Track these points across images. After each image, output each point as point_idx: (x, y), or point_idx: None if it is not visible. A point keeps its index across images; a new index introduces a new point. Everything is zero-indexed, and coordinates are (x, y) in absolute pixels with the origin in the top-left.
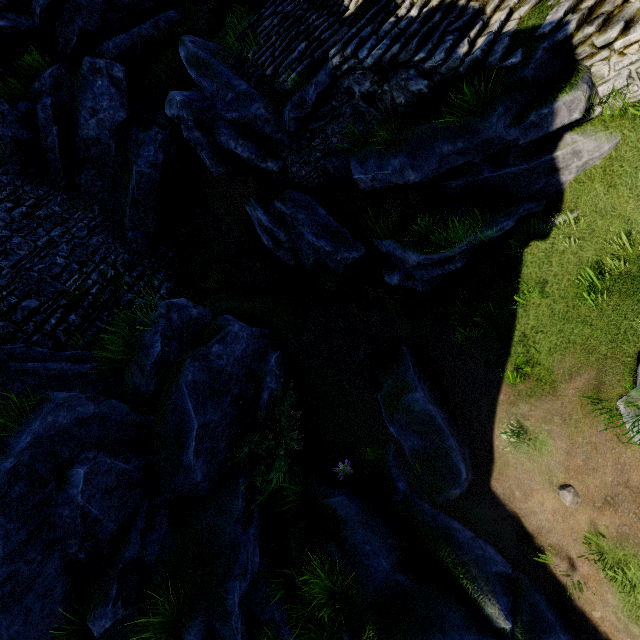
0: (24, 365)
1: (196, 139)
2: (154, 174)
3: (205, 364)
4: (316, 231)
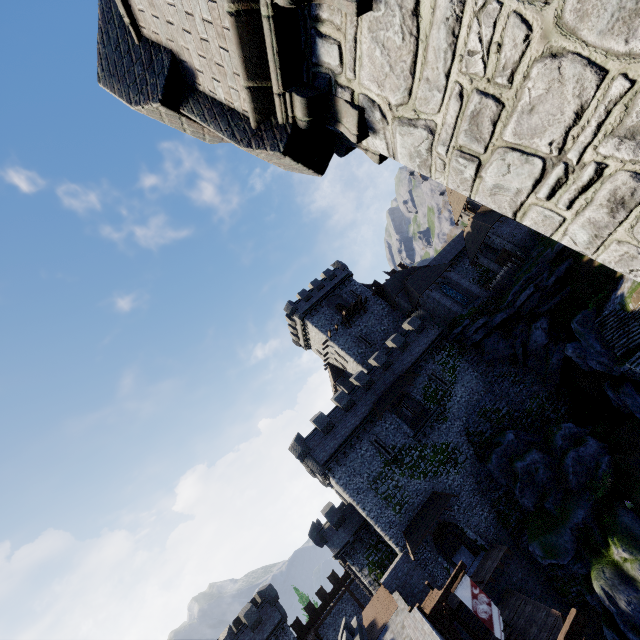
0: (521, 437)
1: (577, 361)
2: (559, 363)
3: (577, 453)
4: (635, 409)
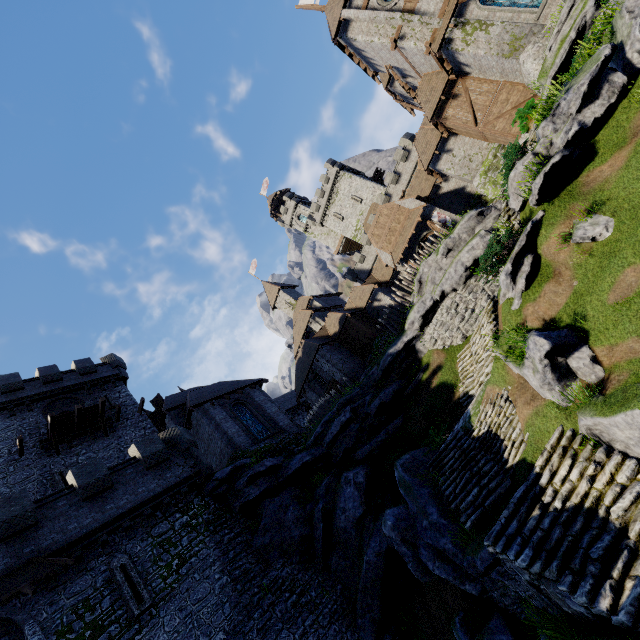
0: None
1: (403, 551)
2: (379, 561)
3: None
4: None
